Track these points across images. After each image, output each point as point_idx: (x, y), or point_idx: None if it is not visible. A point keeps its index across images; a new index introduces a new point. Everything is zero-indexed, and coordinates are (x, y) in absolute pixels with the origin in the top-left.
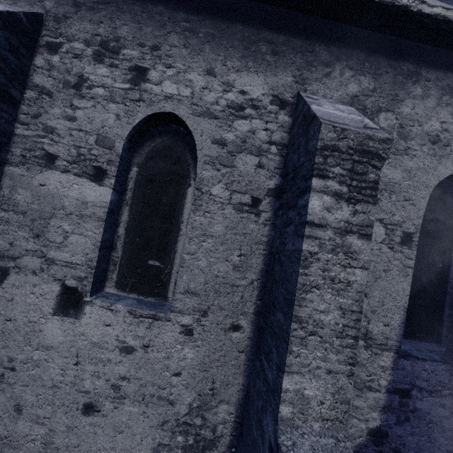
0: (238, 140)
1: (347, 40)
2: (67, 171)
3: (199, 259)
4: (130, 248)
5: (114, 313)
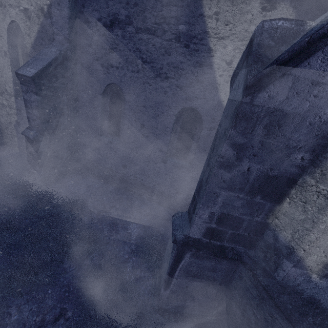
0: None
1: None
2: None
3: None
4: None
5: None
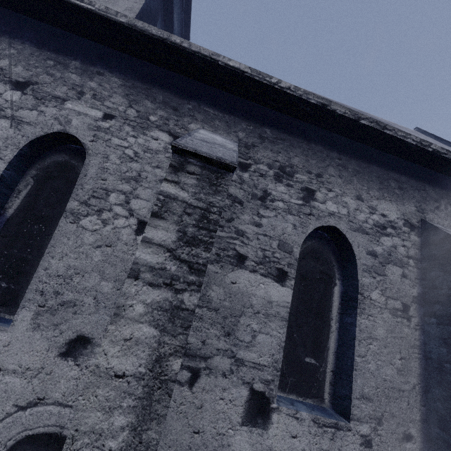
0: (385, 253)
1: (445, 185)
2: (255, 271)
3: (369, 362)
4: (288, 343)
5: (299, 422)
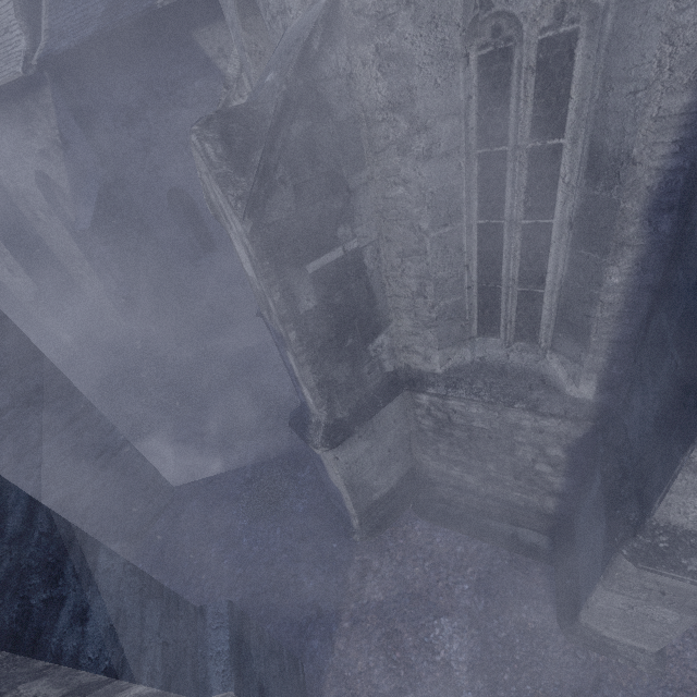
0: None
1: None
2: None
3: None
4: None
5: None
